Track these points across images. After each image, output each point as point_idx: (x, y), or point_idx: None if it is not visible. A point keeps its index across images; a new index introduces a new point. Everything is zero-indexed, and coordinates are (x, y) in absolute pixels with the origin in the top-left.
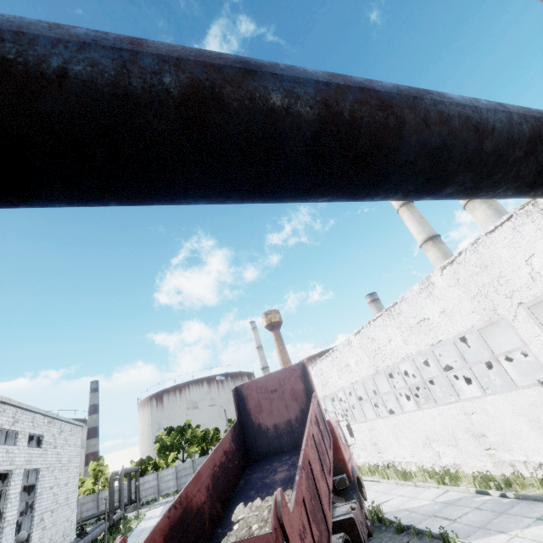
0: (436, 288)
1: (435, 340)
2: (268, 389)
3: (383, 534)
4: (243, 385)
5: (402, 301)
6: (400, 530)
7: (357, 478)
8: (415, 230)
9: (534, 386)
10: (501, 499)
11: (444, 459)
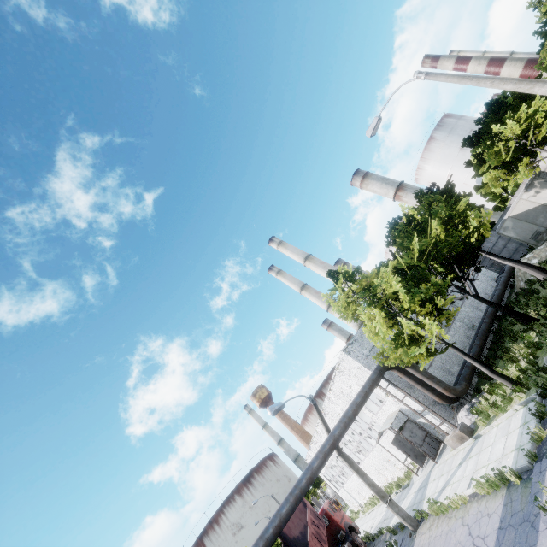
0: (333, 400)
1: None
2: None
3: (370, 545)
4: None
5: (325, 407)
6: (374, 539)
7: (350, 526)
8: (318, 303)
9: (385, 434)
10: (400, 493)
11: (388, 477)
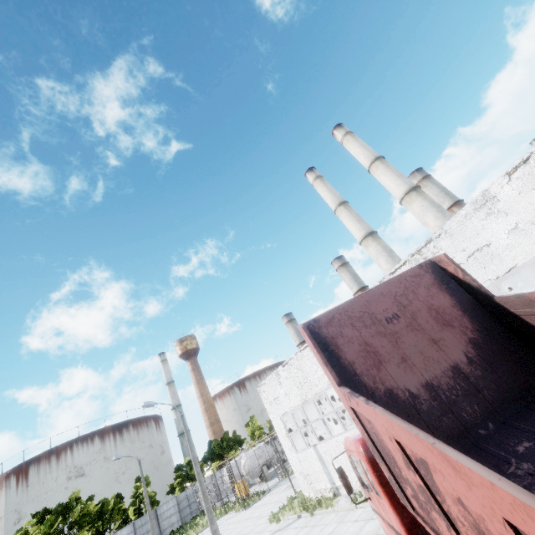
0: (500, 201)
1: (503, 270)
2: (378, 316)
3: None
4: (316, 320)
5: (441, 235)
6: None
7: None
8: (354, 227)
9: None
10: None
11: None
